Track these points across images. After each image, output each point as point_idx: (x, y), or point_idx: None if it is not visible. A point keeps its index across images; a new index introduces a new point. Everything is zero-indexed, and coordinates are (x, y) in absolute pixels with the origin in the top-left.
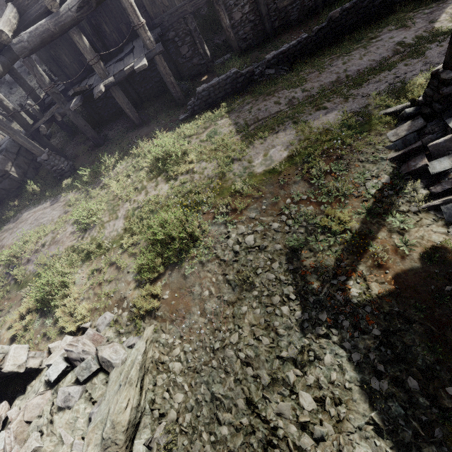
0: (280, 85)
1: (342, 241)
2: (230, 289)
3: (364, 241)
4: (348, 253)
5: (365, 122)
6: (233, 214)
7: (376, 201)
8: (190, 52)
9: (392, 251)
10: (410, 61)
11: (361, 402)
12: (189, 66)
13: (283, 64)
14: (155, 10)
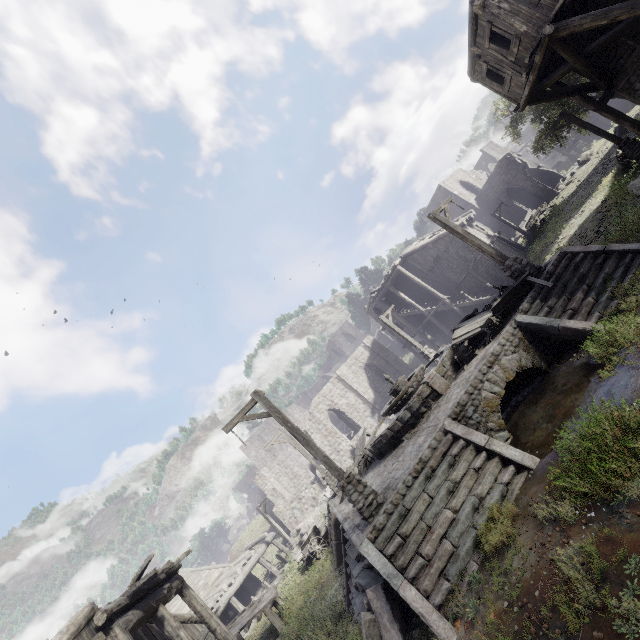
0: None
1: None
2: None
3: None
4: None
5: None
6: None
7: None
8: None
9: None
10: None
11: None
12: None
13: None
14: None
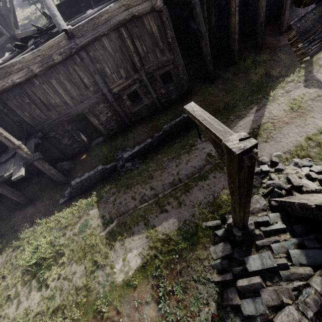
0: (135, 179)
1: None
2: None
3: None
4: None
5: (194, 233)
6: None
7: None
8: (70, 141)
9: None
10: (216, 174)
11: None
12: (71, 148)
13: (137, 158)
14: (35, 122)
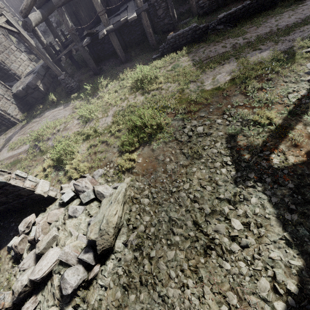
0: (226, 36)
1: (268, 131)
2: (184, 158)
3: (285, 130)
4: (272, 138)
5: (290, 57)
6: (188, 114)
7: (296, 106)
8: (163, 14)
9: (306, 137)
10: None
11: (276, 227)
12: (161, 24)
13: (230, 22)
14: None
